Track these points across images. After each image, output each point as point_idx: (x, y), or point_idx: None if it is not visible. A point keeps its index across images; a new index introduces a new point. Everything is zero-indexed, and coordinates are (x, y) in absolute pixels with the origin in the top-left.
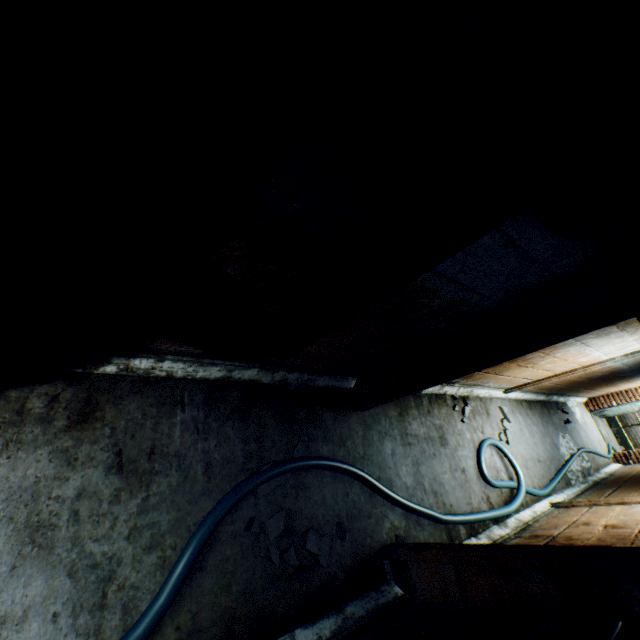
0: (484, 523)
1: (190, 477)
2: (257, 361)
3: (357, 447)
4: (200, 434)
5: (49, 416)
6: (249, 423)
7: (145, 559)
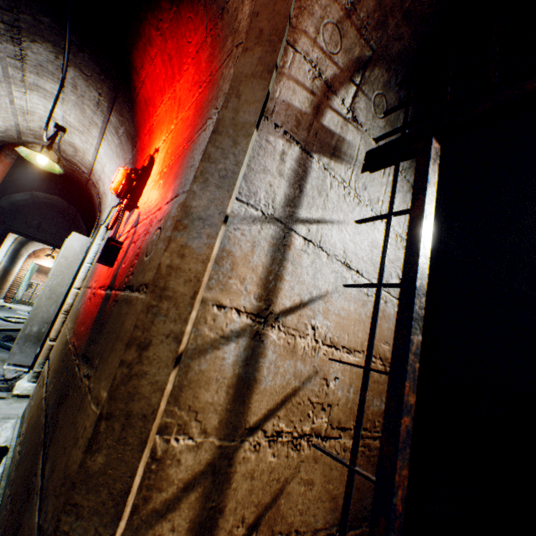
0: None
1: None
2: None
3: None
4: None
5: None
6: None
7: None
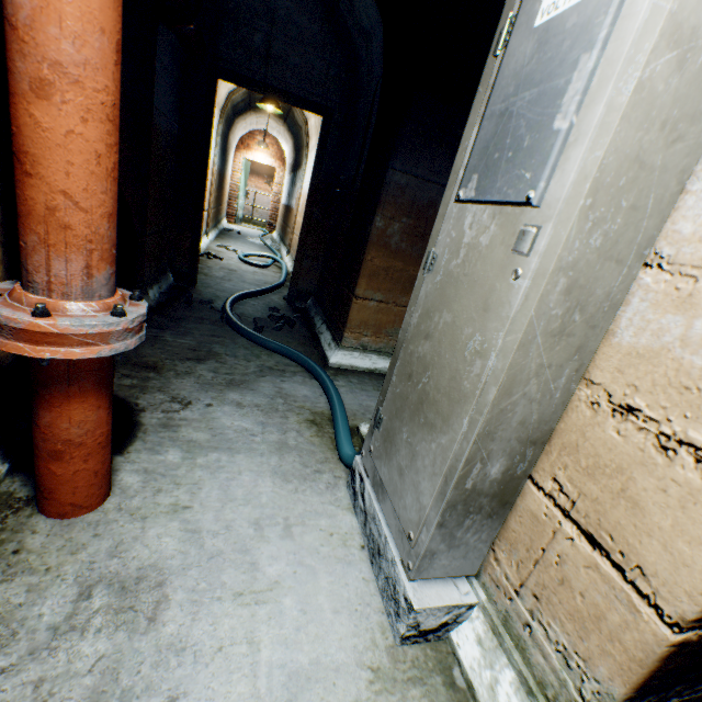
0: (289, 278)
1: (219, 342)
2: (137, 288)
3: (224, 294)
4: (188, 335)
5: (144, 378)
6: (187, 320)
7: (265, 359)
